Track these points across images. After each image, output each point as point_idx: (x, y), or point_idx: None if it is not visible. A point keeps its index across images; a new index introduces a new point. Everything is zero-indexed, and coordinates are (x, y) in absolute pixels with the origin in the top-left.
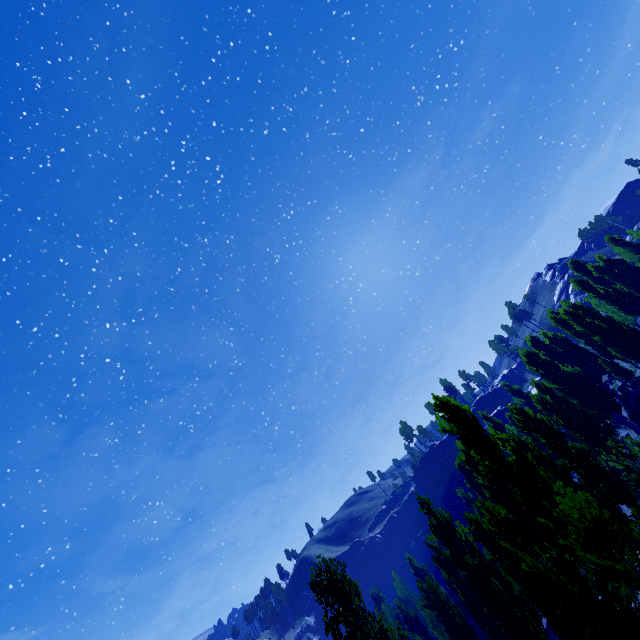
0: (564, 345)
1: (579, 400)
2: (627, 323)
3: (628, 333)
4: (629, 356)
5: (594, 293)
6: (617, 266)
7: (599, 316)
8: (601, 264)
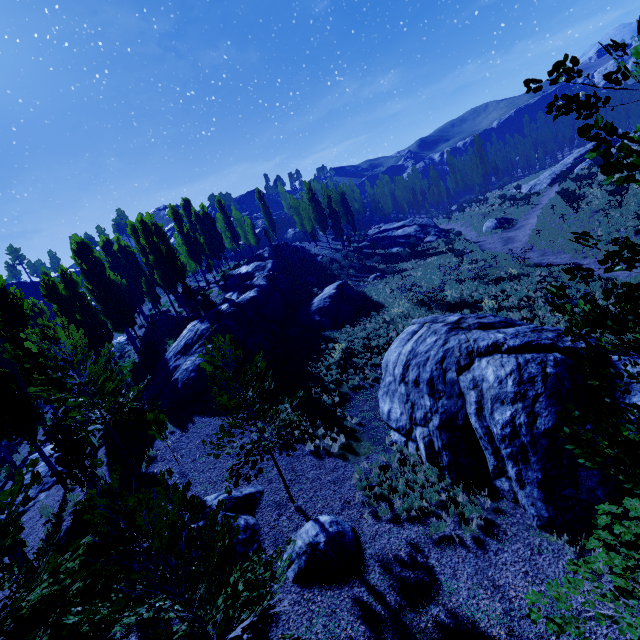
0: (130, 258)
1: (104, 307)
2: (190, 270)
3: (179, 269)
4: (165, 283)
5: (180, 227)
6: (209, 222)
7: (168, 244)
8: (201, 213)
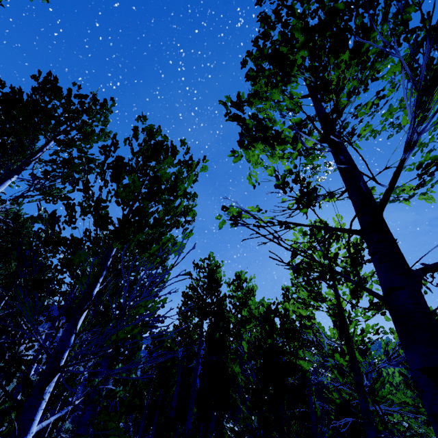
0: None
1: None
2: None
3: None
4: None
5: None
6: None
7: None
8: None
